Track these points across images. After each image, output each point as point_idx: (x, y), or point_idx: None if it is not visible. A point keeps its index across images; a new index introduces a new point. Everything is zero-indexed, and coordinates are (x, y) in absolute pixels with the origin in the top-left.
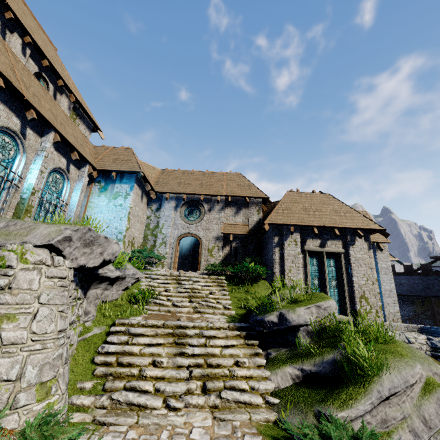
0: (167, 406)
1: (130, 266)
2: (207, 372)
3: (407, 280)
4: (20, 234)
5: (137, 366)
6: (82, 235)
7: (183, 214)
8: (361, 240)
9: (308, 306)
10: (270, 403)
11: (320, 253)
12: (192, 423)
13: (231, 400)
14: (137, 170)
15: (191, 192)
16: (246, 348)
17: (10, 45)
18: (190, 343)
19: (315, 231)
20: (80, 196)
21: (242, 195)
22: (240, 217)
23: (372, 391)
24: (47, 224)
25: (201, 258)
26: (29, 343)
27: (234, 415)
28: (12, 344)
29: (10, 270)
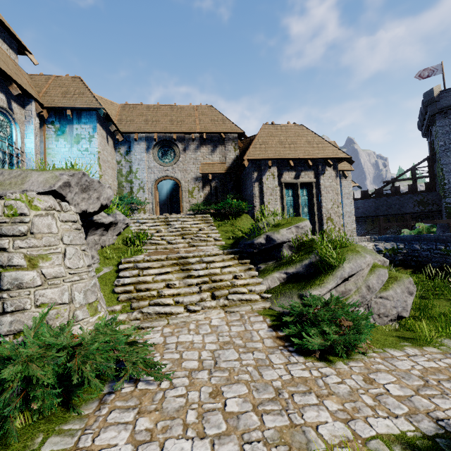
0: (188, 311)
1: (119, 212)
2: (213, 285)
3: (363, 204)
4: (14, 183)
5: (154, 290)
6: (78, 180)
7: (157, 157)
8: (331, 169)
9: (289, 228)
10: (265, 297)
11: (294, 184)
12: (210, 317)
13: (236, 300)
14: (97, 107)
15: (162, 130)
16: (241, 266)
17: None
18: (193, 268)
19: (291, 163)
20: (36, 142)
21: (217, 131)
22: (217, 155)
23: (337, 276)
24: (37, 171)
25: (183, 200)
26: (68, 276)
27: (240, 308)
28: (55, 278)
29: (25, 217)
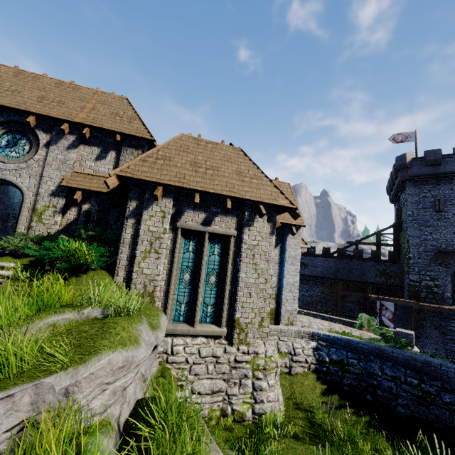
0: None
1: None
2: None
3: (323, 262)
4: None
5: None
6: None
7: None
8: (263, 221)
9: (7, 392)
10: None
11: (201, 233)
12: None
13: None
14: None
15: (12, 104)
16: None
17: None
18: None
19: (195, 198)
20: None
21: (109, 128)
22: (106, 165)
23: None
24: None
25: (19, 223)
26: None
27: None
28: None
29: None
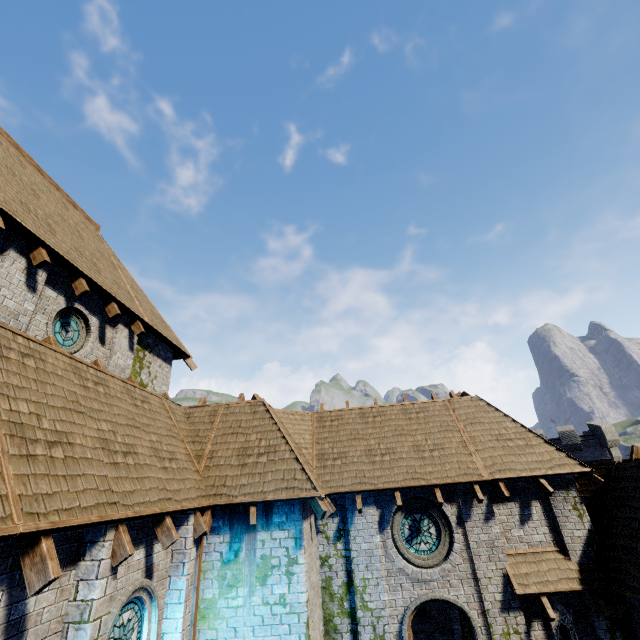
0: None
1: None
2: None
3: None
4: None
5: None
6: None
7: (402, 539)
8: None
9: None
10: None
11: None
12: None
13: None
14: (309, 495)
15: (407, 479)
16: None
17: None
18: None
19: None
20: (184, 622)
21: (528, 474)
22: (538, 528)
23: None
24: None
25: None
26: None
27: None
28: None
29: None
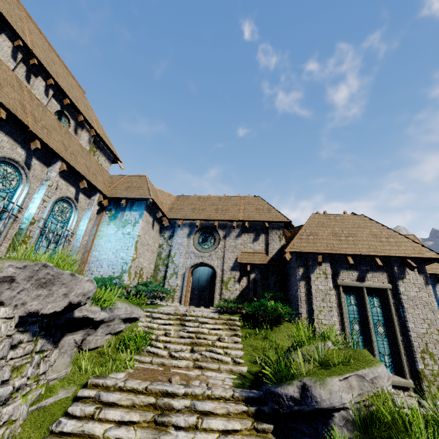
0: None
1: (122, 304)
2: None
3: None
4: None
5: None
6: (32, 273)
7: (197, 242)
8: (414, 273)
9: (344, 376)
10: None
11: (358, 288)
12: None
13: None
14: (147, 197)
15: (205, 217)
16: (254, 438)
17: (33, 87)
18: (174, 423)
19: (349, 261)
20: (88, 225)
21: (260, 220)
22: (260, 244)
23: None
24: None
25: (215, 291)
26: None
27: None
28: None
29: None
